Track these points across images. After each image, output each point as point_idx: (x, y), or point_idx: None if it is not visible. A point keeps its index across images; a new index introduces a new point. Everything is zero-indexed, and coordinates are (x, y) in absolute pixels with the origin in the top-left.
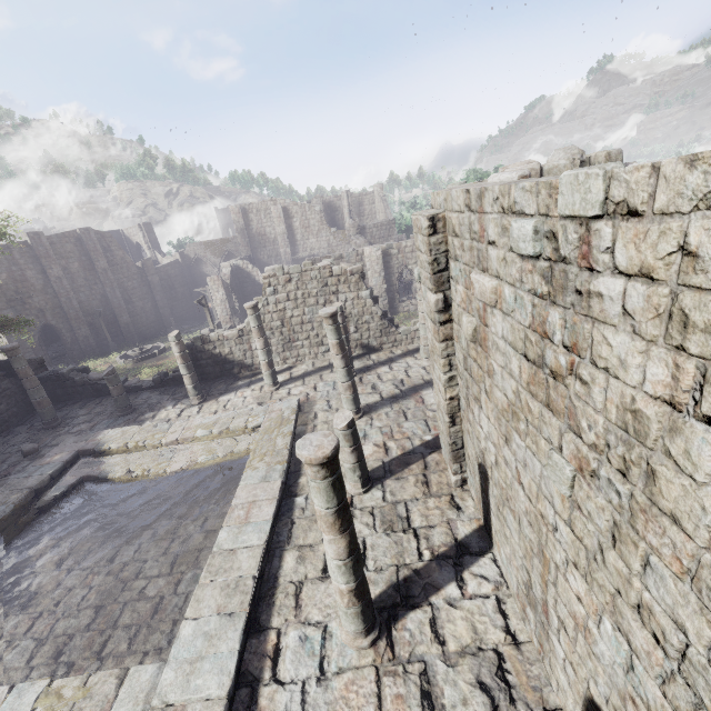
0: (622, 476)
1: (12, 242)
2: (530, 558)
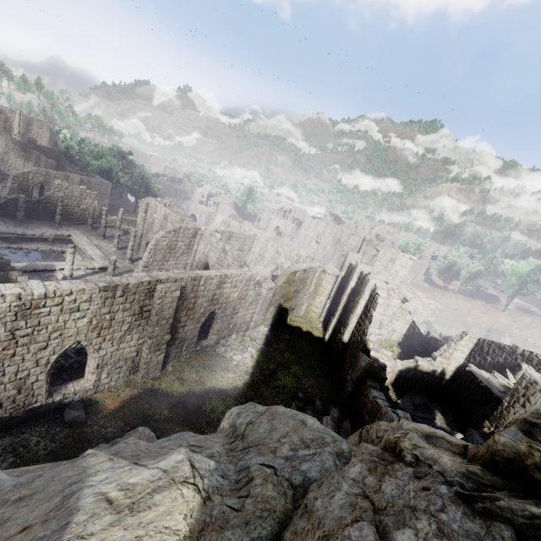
0: None
1: None
2: None
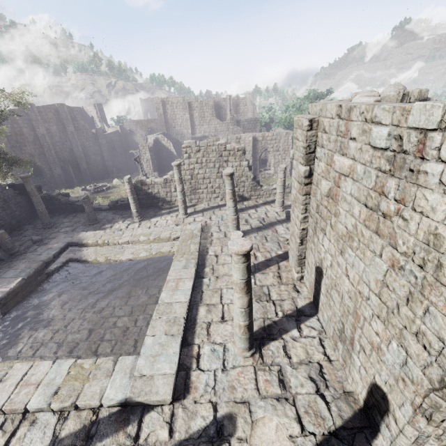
0: (420, 268)
1: (25, 109)
2: (346, 316)
